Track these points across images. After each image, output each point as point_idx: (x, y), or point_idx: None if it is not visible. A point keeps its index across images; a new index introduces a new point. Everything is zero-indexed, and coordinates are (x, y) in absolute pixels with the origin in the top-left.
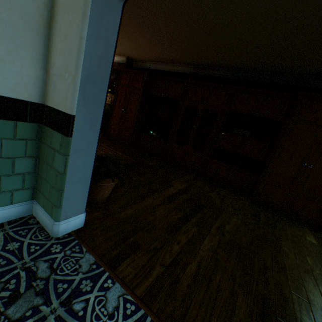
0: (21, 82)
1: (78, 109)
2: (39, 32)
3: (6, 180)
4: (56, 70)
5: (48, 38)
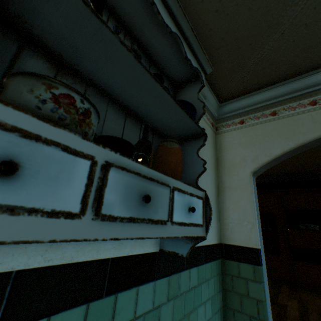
0: (215, 232)
1: (259, 243)
2: (216, 201)
3: (215, 317)
4: (231, 220)
5: (218, 202)
